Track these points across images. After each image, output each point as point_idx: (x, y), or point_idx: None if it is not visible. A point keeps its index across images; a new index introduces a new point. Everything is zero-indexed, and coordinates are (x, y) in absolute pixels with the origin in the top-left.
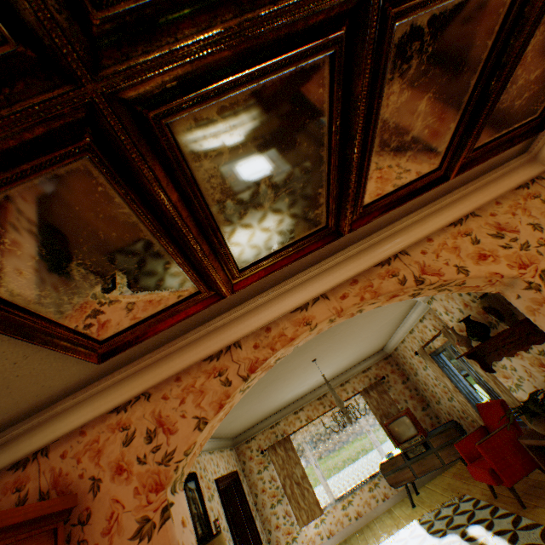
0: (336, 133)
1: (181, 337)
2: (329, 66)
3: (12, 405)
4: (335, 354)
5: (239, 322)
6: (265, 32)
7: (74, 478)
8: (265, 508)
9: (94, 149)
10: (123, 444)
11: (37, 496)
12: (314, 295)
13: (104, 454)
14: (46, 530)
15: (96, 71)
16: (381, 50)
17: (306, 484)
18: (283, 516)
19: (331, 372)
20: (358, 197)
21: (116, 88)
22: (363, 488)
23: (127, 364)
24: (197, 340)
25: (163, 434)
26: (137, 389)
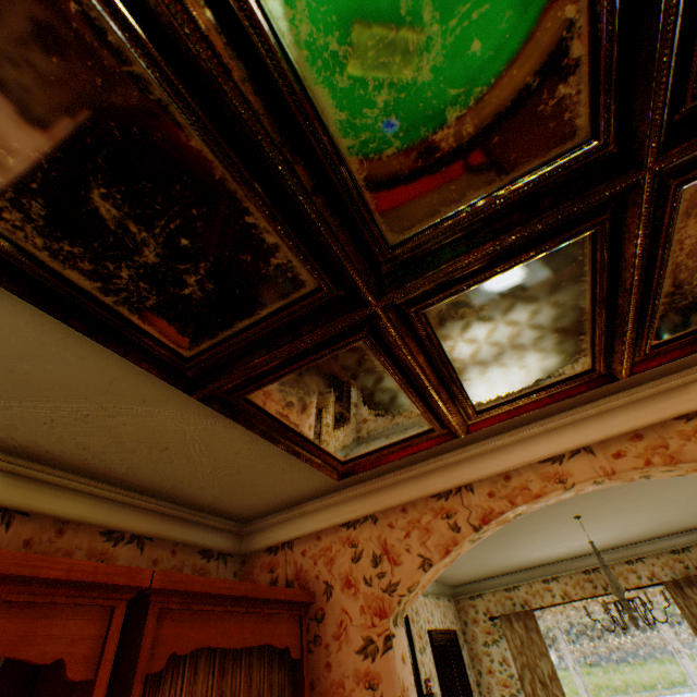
0: (601, 288)
1: (409, 467)
2: (589, 239)
3: (272, 499)
4: (613, 515)
5: (472, 462)
6: (515, 242)
7: (311, 576)
8: (490, 696)
9: (367, 336)
10: (351, 560)
11: (284, 581)
12: (572, 446)
13: (335, 563)
14: (295, 613)
15: (379, 296)
16: (662, 211)
17: (555, 689)
18: None
19: (608, 538)
20: (641, 339)
21: (390, 303)
22: None
23: (357, 483)
24: (424, 473)
25: (387, 562)
26: (365, 510)
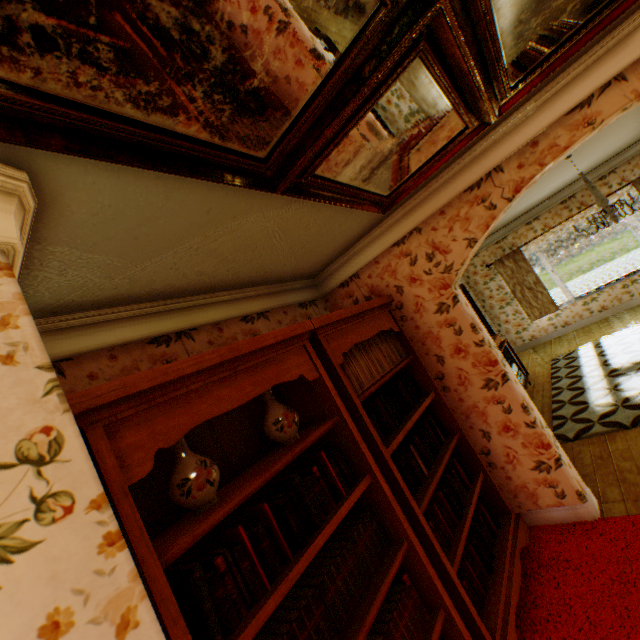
0: None
1: (439, 177)
2: None
3: (332, 252)
4: (600, 141)
5: (498, 145)
6: None
7: (382, 288)
8: (492, 310)
9: (424, 47)
10: (409, 266)
11: (363, 299)
12: (603, 83)
13: (397, 273)
14: (385, 311)
15: None
16: None
17: (538, 289)
18: (512, 315)
19: (587, 166)
20: None
21: None
22: (613, 287)
23: (395, 211)
24: (454, 175)
25: (439, 256)
26: (408, 228)
